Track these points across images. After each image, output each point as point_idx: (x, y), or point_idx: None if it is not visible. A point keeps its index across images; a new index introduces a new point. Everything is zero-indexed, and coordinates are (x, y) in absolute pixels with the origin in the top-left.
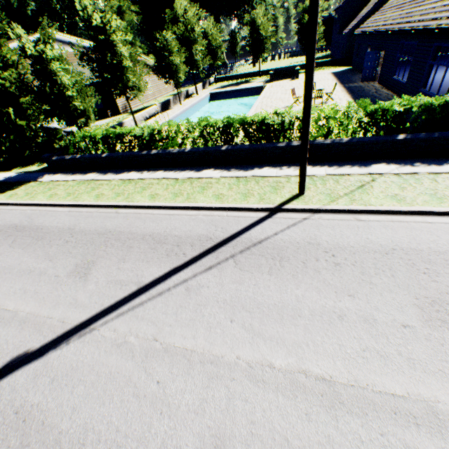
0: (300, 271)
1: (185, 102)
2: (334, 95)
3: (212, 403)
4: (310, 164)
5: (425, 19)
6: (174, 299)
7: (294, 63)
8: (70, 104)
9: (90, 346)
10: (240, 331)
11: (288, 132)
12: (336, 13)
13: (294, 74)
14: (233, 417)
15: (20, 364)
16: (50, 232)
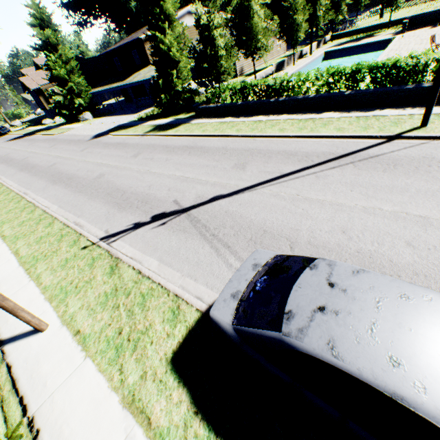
0: (411, 171)
1: (298, 62)
2: None
3: (338, 218)
4: (438, 105)
5: None
6: (307, 180)
7: (439, 6)
8: (217, 64)
9: (257, 195)
10: (358, 195)
11: (419, 77)
12: None
13: (437, 20)
14: (352, 223)
15: (219, 198)
16: (211, 149)
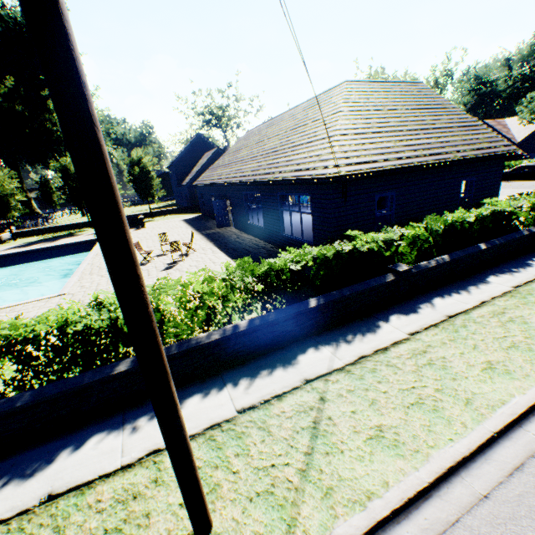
0: None
1: None
2: (195, 243)
3: None
4: (198, 388)
5: (258, 173)
6: None
7: (137, 211)
8: None
9: None
10: None
11: None
12: (170, 170)
13: (139, 223)
14: None
15: None
16: None
